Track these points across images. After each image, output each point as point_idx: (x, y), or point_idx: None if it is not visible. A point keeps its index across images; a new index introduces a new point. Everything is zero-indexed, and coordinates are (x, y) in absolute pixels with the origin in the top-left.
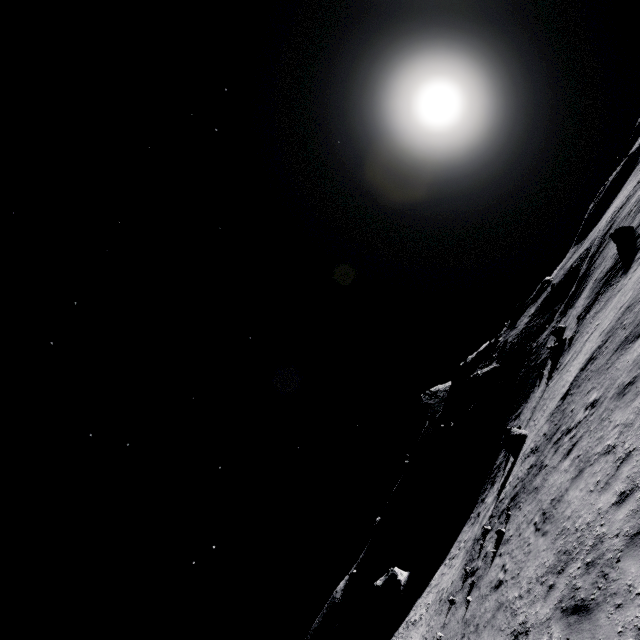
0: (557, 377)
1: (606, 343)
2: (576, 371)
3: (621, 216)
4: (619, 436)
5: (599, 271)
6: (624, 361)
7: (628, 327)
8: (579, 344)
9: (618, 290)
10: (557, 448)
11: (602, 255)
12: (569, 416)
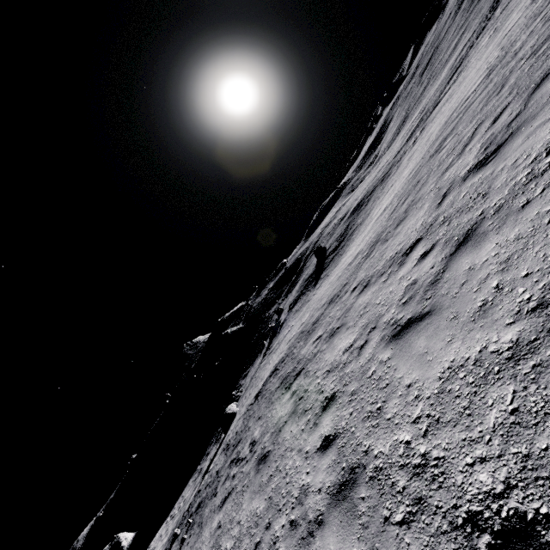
0: (266, 360)
1: (284, 362)
2: (269, 371)
3: (324, 234)
4: (232, 549)
5: (307, 272)
6: (276, 411)
7: (293, 361)
8: (282, 335)
9: (308, 300)
10: (227, 476)
11: (311, 259)
12: (246, 435)
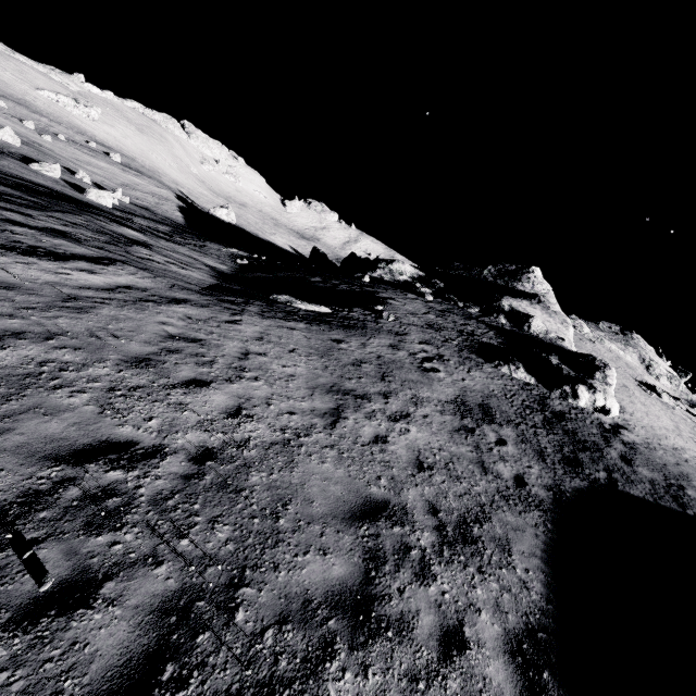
0: None
1: None
2: None
3: None
4: None
5: None
6: None
7: None
8: None
9: None
10: None
11: None
12: None
